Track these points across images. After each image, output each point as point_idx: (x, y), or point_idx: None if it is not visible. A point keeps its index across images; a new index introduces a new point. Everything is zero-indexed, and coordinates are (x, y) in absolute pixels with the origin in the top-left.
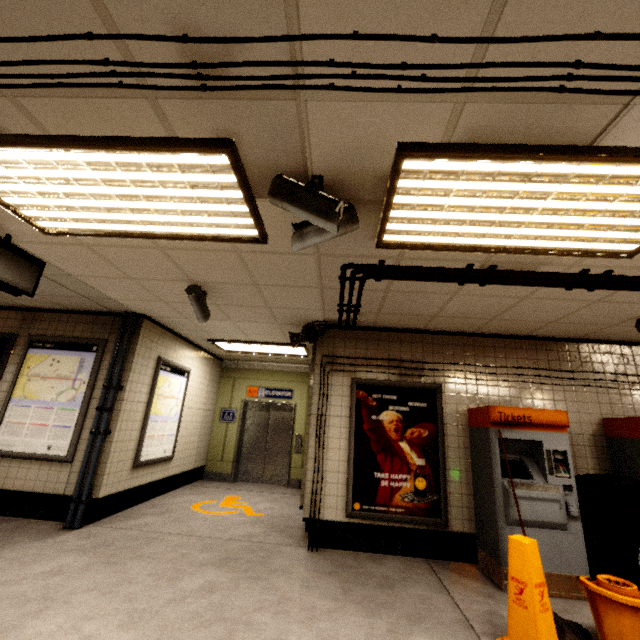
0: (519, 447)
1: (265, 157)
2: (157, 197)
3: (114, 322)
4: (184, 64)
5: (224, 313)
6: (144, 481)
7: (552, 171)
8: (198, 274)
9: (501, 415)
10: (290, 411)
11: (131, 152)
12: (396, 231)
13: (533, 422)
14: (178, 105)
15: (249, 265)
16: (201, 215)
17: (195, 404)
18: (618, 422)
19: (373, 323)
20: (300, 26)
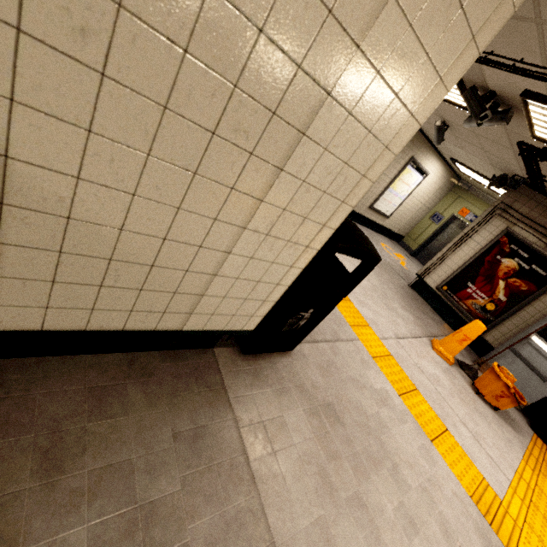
0: None
1: (469, 77)
2: None
3: None
4: None
5: (459, 143)
6: (370, 218)
7: None
8: (444, 115)
9: None
10: None
11: None
12: (541, 132)
13: None
14: None
15: None
16: None
17: (419, 198)
18: None
19: None
20: None
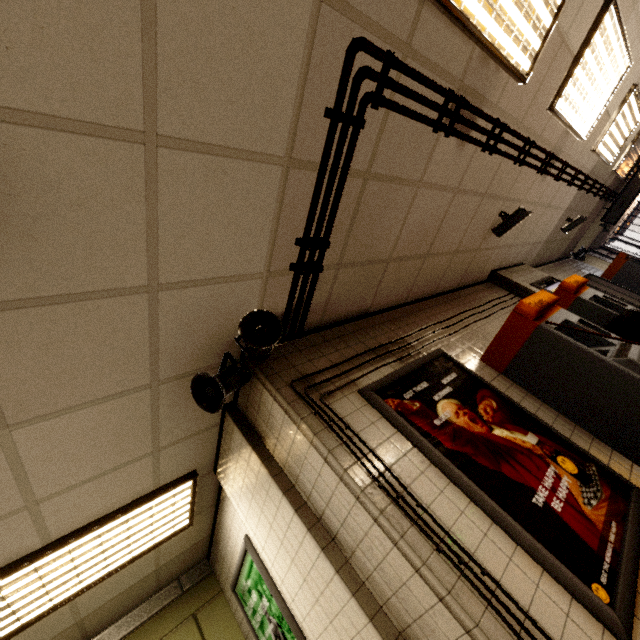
0: None
1: None
2: None
3: None
4: None
5: None
6: None
7: None
8: None
9: (532, 305)
10: None
11: None
12: None
13: (548, 302)
14: None
15: None
16: None
17: None
18: None
19: (323, 310)
20: None
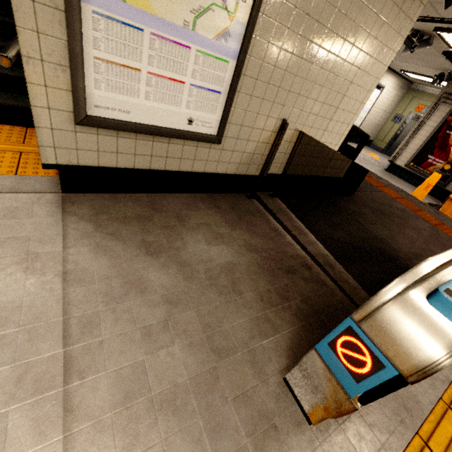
0: None
1: None
2: None
3: None
4: None
5: (404, 60)
6: None
7: None
8: None
9: None
10: None
11: None
12: None
13: None
14: None
15: None
16: None
17: (380, 107)
18: None
19: None
20: None
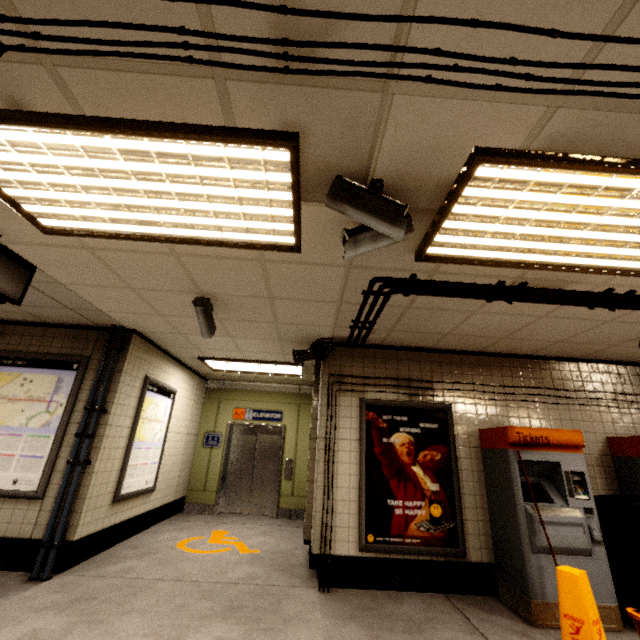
0: (536, 469)
1: (327, 155)
2: (192, 195)
3: (99, 337)
4: (274, 40)
5: (225, 329)
6: (123, 517)
7: (620, 185)
8: (210, 285)
9: (520, 436)
10: (279, 434)
11: (180, 140)
12: (441, 243)
13: (551, 442)
14: (249, 89)
15: (270, 276)
16: (236, 218)
17: (179, 428)
18: (624, 441)
19: (382, 341)
20: (416, 7)
